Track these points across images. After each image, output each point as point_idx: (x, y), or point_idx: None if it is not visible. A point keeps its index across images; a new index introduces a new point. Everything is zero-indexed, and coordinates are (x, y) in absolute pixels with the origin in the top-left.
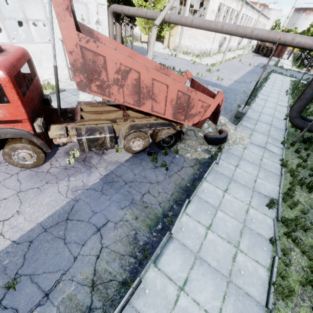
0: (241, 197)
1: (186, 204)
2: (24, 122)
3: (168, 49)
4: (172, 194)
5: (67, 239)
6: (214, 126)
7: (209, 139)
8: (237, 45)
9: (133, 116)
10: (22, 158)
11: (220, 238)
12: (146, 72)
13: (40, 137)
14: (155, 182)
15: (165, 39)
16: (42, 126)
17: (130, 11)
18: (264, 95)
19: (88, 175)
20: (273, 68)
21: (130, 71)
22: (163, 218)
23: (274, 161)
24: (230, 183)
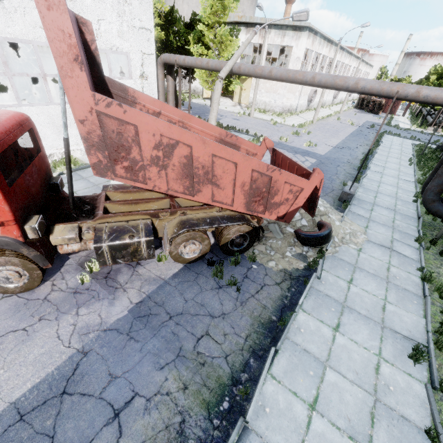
0: (364, 340)
1: (270, 358)
2: (8, 225)
3: (239, 106)
4: (248, 337)
5: (57, 437)
6: (310, 216)
7: (303, 238)
8: (333, 99)
9: (185, 206)
10: (5, 278)
11: (336, 430)
12: (202, 145)
13: (34, 246)
14: (218, 313)
15: (234, 95)
16: (39, 229)
17: (187, 61)
18: (378, 165)
19: (110, 303)
20: (385, 128)
21: (177, 144)
22: (231, 386)
23: (408, 272)
24: (342, 314)
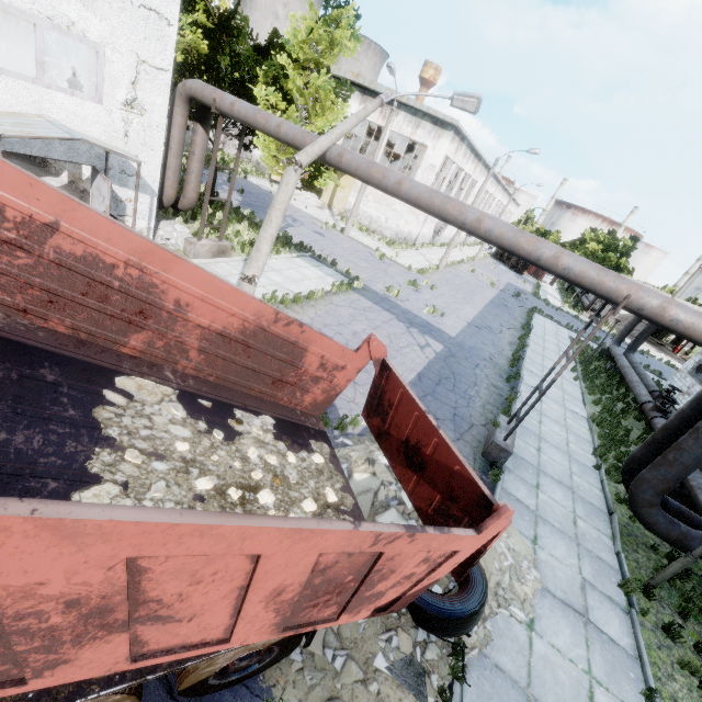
0: None
1: None
2: None
3: (329, 211)
4: None
5: None
6: None
7: (421, 611)
8: (466, 236)
9: None
10: None
11: None
12: (57, 542)
13: None
14: None
15: (325, 190)
16: None
17: (237, 107)
18: (533, 374)
19: None
20: (533, 301)
21: None
22: None
23: None
24: None
